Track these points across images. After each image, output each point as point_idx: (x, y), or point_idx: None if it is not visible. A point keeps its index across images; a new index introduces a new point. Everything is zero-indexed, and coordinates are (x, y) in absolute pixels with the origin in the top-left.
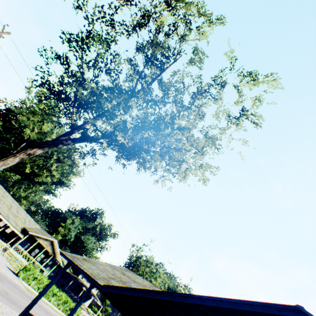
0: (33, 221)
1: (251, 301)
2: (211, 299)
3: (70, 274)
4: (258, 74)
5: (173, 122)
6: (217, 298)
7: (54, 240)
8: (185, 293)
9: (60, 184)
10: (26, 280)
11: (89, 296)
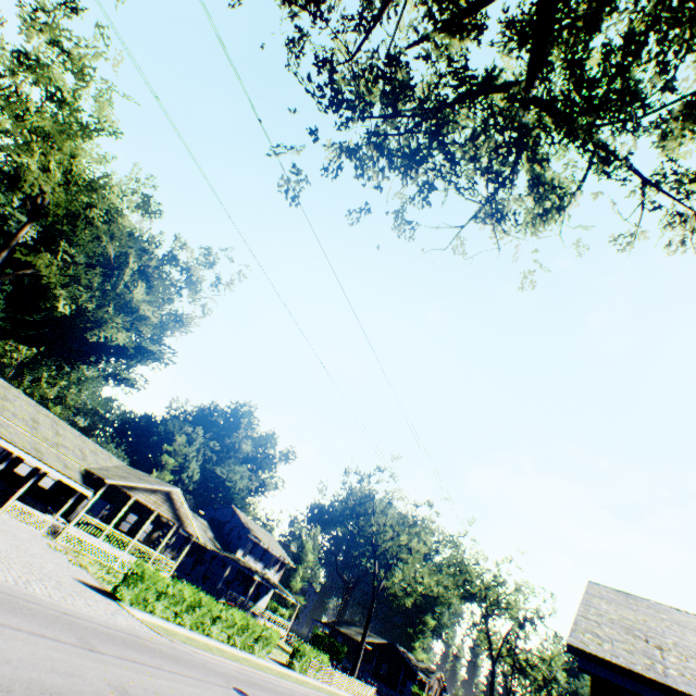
0: (103, 452)
1: None
2: None
3: (219, 555)
4: None
5: None
6: None
7: (172, 489)
8: None
9: (140, 357)
10: (141, 605)
11: (264, 589)
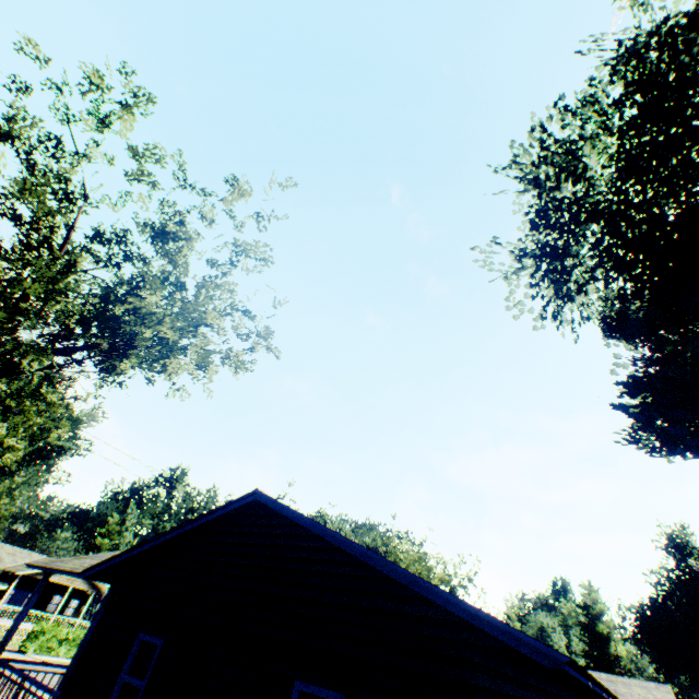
0: (23, 551)
1: (221, 506)
2: (190, 523)
3: None
4: (237, 180)
5: (141, 295)
6: (195, 519)
7: None
8: (167, 530)
9: (56, 456)
10: (45, 652)
11: None
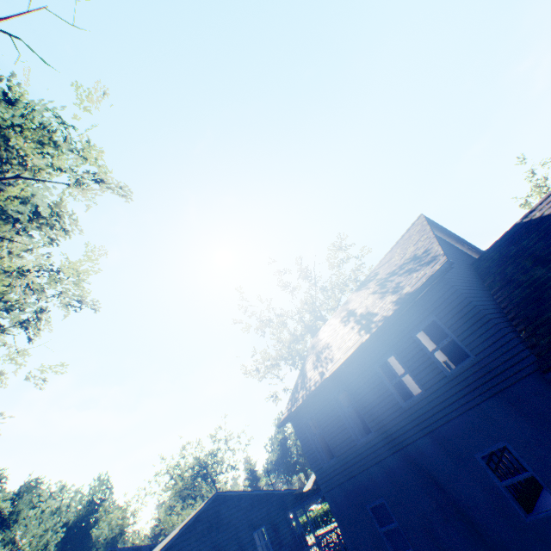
0: None
1: None
2: None
3: None
4: None
5: None
6: None
7: None
8: None
9: None
10: None
11: None
